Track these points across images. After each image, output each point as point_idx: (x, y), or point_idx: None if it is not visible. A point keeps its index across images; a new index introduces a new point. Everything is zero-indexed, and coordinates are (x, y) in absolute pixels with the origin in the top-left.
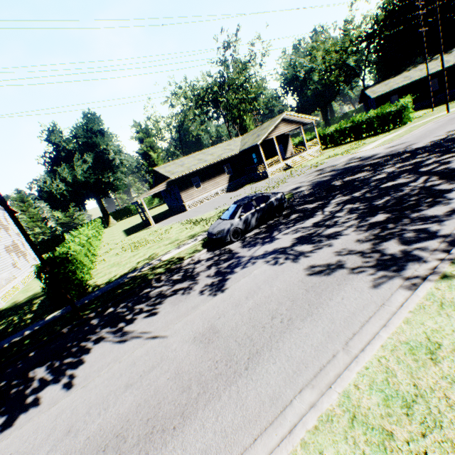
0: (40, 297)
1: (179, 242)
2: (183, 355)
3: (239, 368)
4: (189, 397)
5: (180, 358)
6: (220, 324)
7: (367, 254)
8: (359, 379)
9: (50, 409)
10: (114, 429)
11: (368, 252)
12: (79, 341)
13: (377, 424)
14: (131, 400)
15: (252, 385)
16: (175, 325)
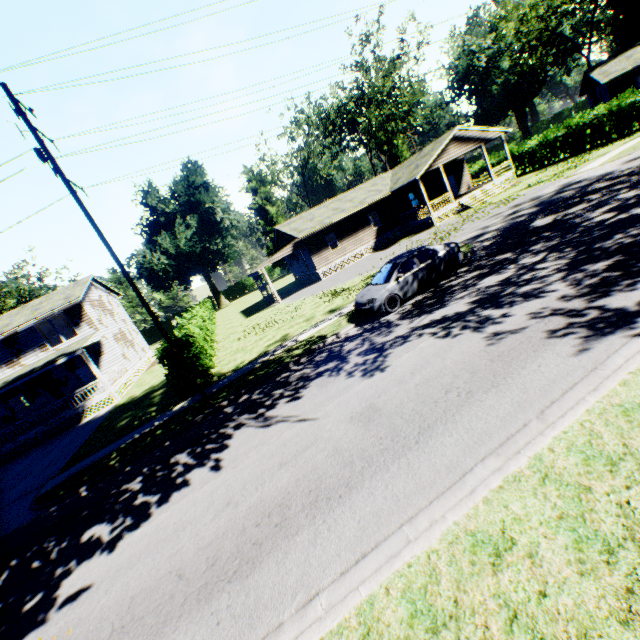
0: (158, 390)
1: (316, 319)
2: (339, 435)
3: (408, 443)
4: (352, 471)
5: (337, 437)
6: (381, 402)
7: (577, 313)
8: (554, 443)
9: (202, 487)
10: (275, 499)
11: (580, 310)
12: (216, 429)
13: (573, 480)
14: (288, 476)
15: (424, 457)
16: (326, 406)
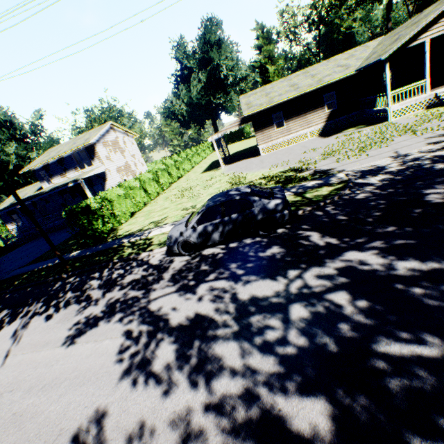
0: None
1: (189, 212)
2: None
3: None
4: None
5: None
6: None
7: None
8: None
9: None
10: None
11: None
12: (31, 302)
13: None
14: None
15: None
16: (20, 355)
